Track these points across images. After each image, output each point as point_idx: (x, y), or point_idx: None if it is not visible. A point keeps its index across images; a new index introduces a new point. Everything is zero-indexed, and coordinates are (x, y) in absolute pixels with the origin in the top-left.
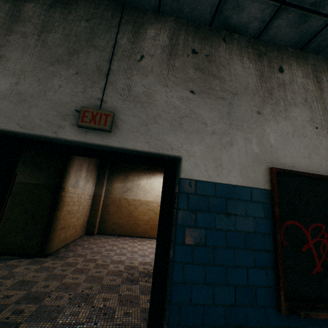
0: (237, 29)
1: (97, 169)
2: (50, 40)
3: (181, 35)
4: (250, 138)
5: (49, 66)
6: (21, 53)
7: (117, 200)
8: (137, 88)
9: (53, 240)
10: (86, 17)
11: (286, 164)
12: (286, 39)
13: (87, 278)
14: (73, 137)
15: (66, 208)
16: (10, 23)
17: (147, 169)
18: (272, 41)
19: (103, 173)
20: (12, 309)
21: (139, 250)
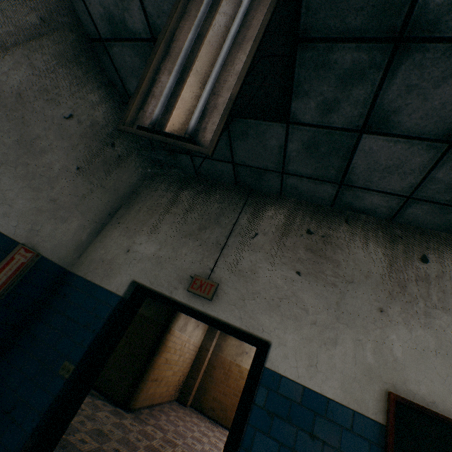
0: (363, 211)
1: None
2: (190, 218)
3: (298, 215)
4: (363, 341)
5: (183, 238)
6: (169, 227)
7: (226, 363)
8: (244, 263)
9: (141, 391)
10: (219, 200)
11: (418, 394)
12: (432, 224)
13: None
14: (182, 298)
15: (166, 354)
16: (169, 206)
17: None
18: (412, 223)
19: None
20: None
21: None
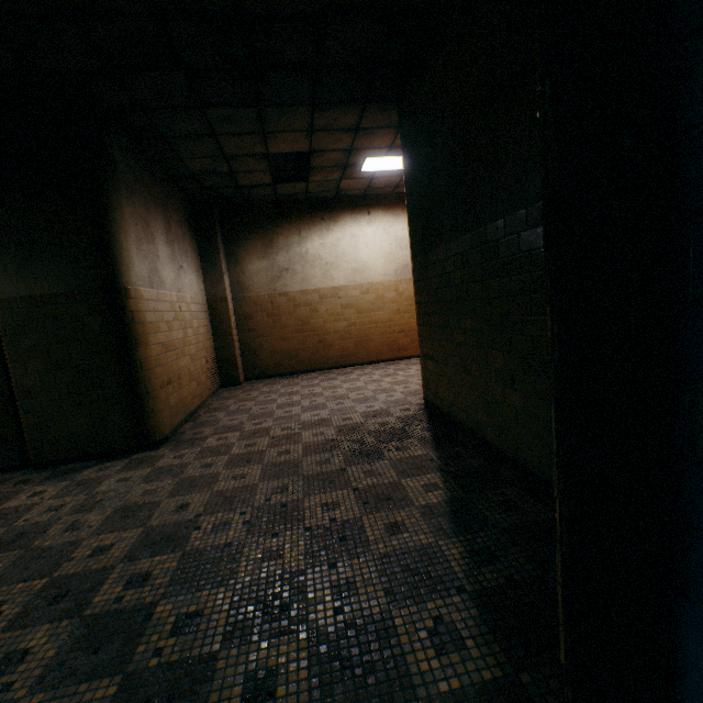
0: None
1: (193, 236)
2: None
3: None
4: None
5: None
6: None
7: (265, 302)
8: None
9: (156, 412)
10: None
11: None
12: None
13: (265, 470)
14: None
15: (156, 339)
16: None
17: (316, 211)
18: None
19: (212, 245)
20: (122, 577)
21: (350, 392)
